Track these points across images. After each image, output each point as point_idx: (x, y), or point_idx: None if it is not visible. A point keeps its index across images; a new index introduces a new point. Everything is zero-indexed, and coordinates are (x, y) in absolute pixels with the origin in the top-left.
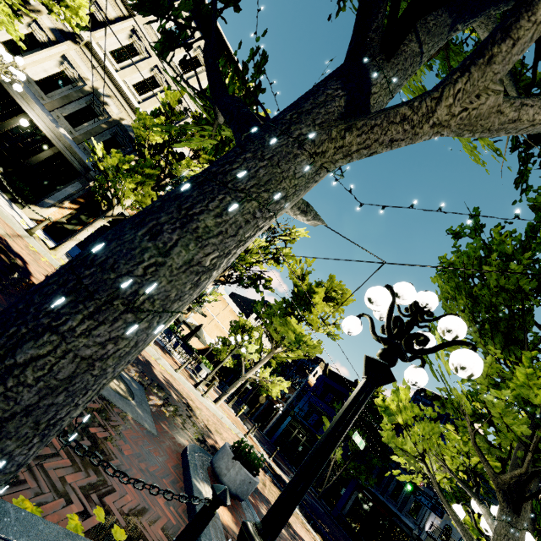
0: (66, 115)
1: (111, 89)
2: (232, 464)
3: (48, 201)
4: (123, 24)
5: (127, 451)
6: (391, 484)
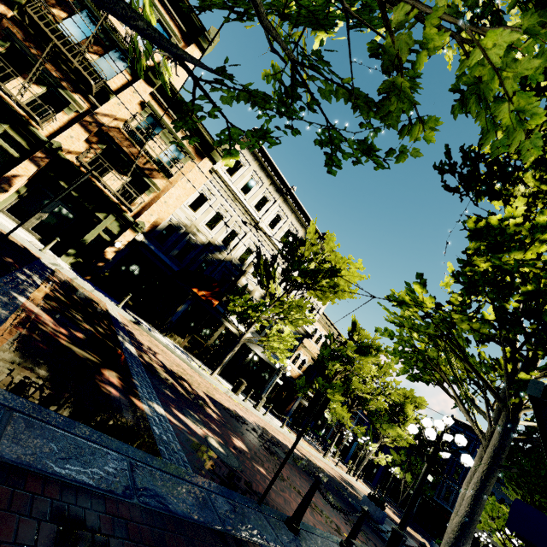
0: None
1: None
2: None
3: (264, 391)
4: None
5: None
6: (443, 491)
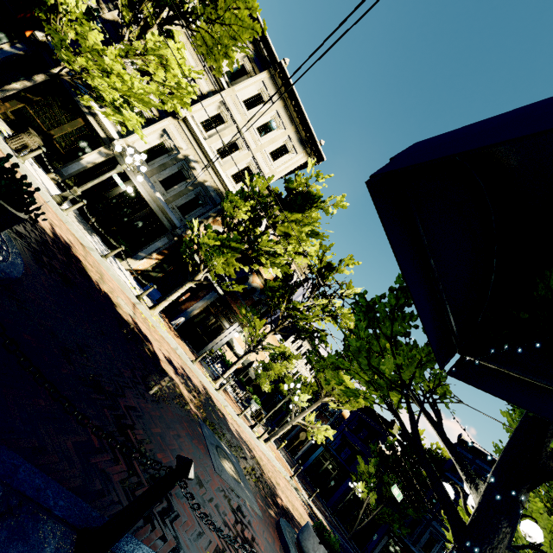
0: (161, 180)
1: (199, 155)
2: (318, 547)
3: (141, 254)
4: (214, 98)
5: (262, 547)
6: (424, 536)
